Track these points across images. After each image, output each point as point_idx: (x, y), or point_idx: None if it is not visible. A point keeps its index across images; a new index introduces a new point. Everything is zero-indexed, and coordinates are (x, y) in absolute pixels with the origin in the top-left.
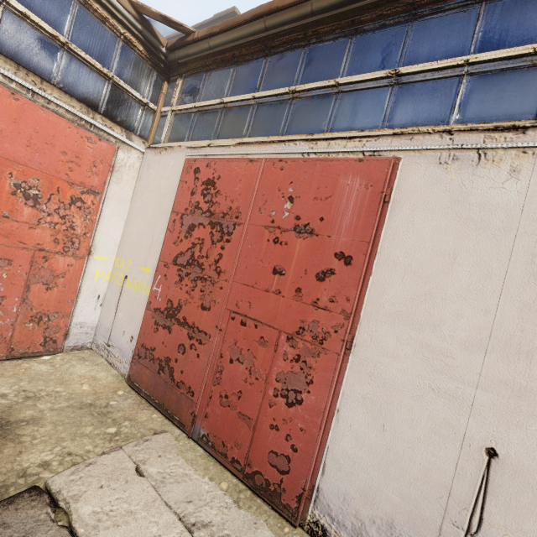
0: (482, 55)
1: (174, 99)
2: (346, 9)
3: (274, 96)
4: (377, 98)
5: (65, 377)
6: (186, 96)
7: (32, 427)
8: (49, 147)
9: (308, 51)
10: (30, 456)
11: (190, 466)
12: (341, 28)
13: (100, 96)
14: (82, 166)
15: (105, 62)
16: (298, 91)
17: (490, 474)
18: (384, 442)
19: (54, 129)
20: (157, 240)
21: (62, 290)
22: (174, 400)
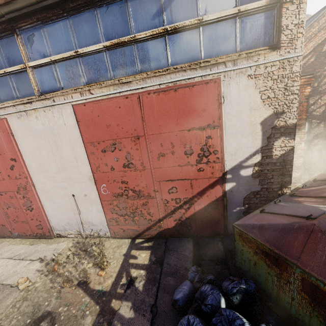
0: (8, 69)
1: None
2: None
3: None
4: None
5: None
6: None
7: None
8: None
9: None
10: None
11: (14, 245)
12: None
13: None
14: None
15: None
16: None
17: (75, 200)
18: (56, 206)
19: None
20: None
21: None
22: (1, 231)
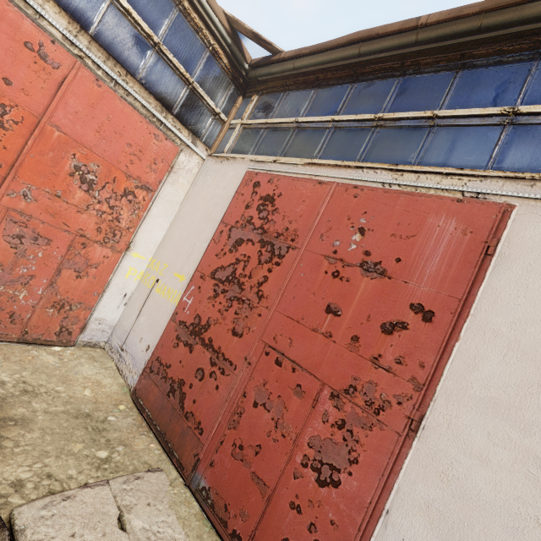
0: None
1: (246, 113)
2: (458, 41)
3: (356, 122)
4: (485, 136)
5: (70, 375)
6: (259, 112)
7: (19, 429)
8: (116, 136)
9: (403, 80)
10: (6, 468)
11: (181, 528)
12: (448, 60)
13: (176, 98)
14: (143, 161)
15: (189, 68)
16: (385, 119)
17: None
18: None
19: (126, 120)
20: (198, 248)
21: (91, 281)
22: (178, 433)
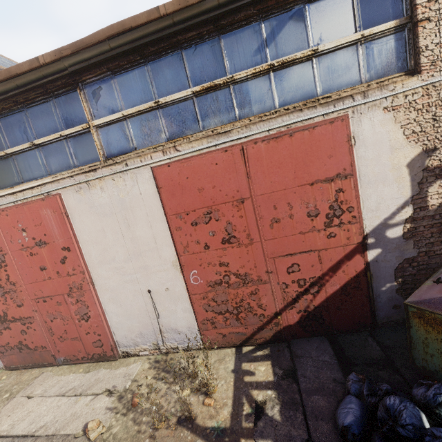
0: (65, 132)
1: None
2: None
3: None
4: (34, 159)
5: None
6: None
7: None
8: None
9: None
10: None
11: (61, 376)
12: None
13: None
14: None
15: None
16: None
17: (152, 298)
18: (124, 309)
19: None
20: None
21: None
22: (39, 357)
